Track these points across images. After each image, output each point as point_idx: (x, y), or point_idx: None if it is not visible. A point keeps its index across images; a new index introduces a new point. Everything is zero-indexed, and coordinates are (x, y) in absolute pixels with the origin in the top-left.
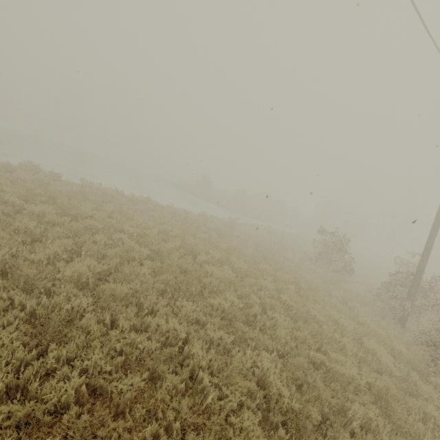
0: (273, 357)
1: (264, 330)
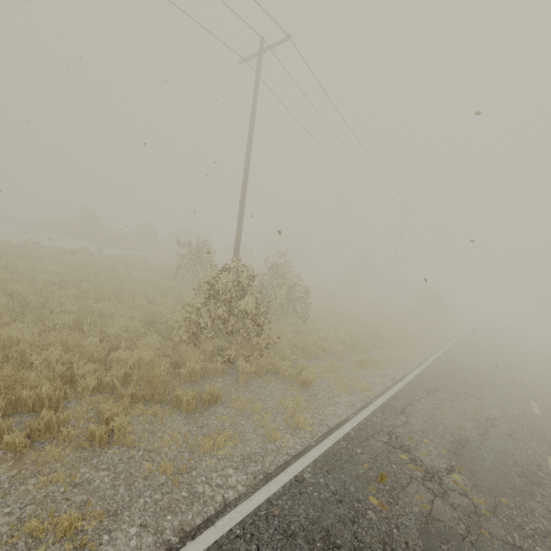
0: None
1: None
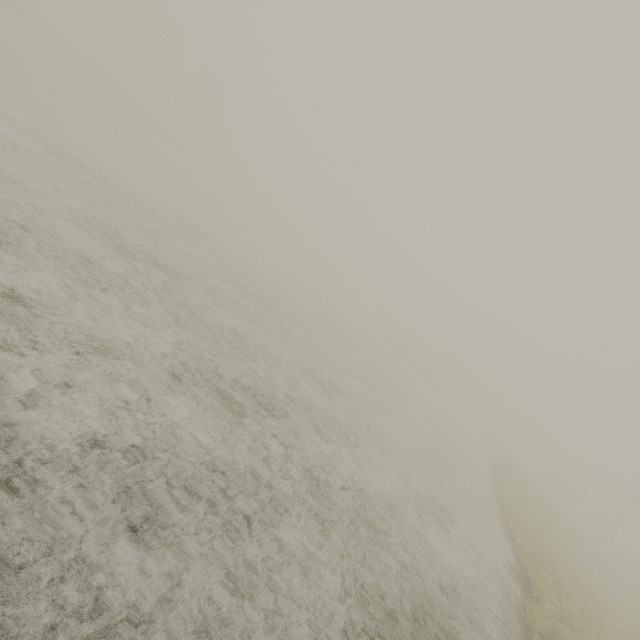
0: None
1: None
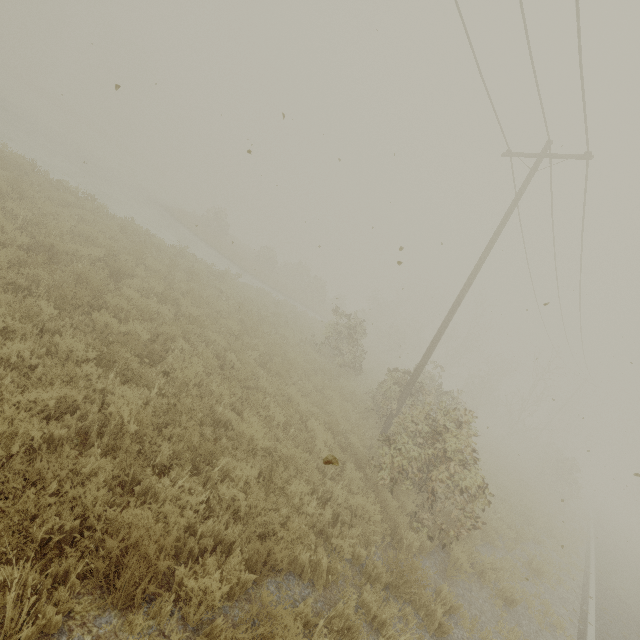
0: (153, 395)
1: (169, 375)
